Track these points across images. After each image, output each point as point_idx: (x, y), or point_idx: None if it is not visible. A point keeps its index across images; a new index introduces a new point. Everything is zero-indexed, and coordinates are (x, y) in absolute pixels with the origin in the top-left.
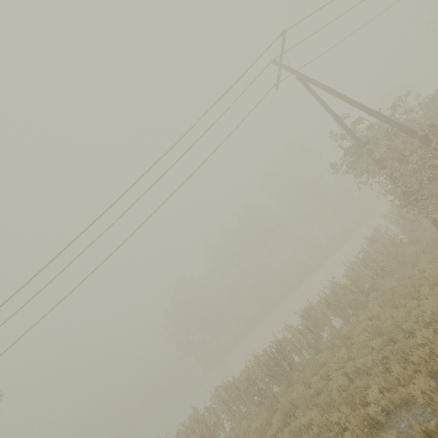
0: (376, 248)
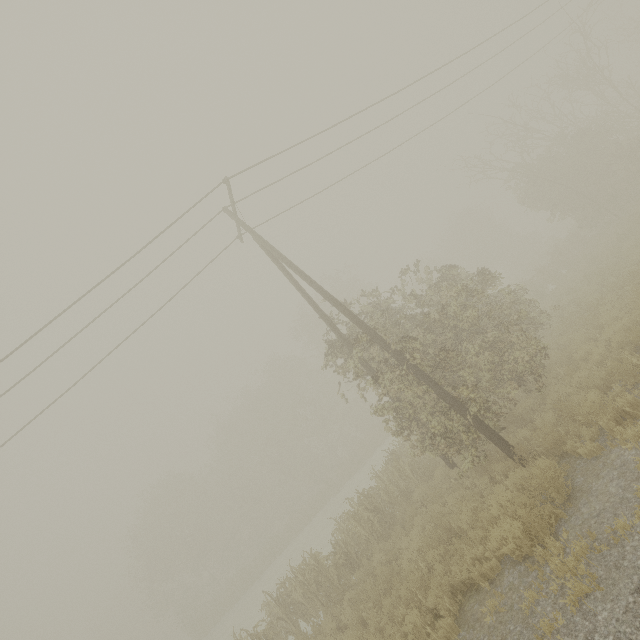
0: (391, 473)
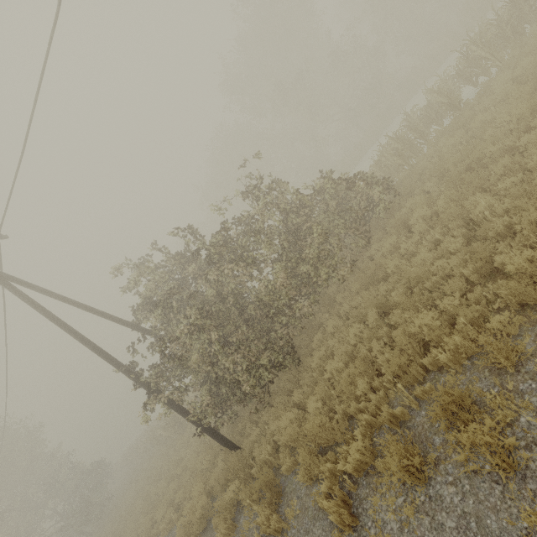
0: None
